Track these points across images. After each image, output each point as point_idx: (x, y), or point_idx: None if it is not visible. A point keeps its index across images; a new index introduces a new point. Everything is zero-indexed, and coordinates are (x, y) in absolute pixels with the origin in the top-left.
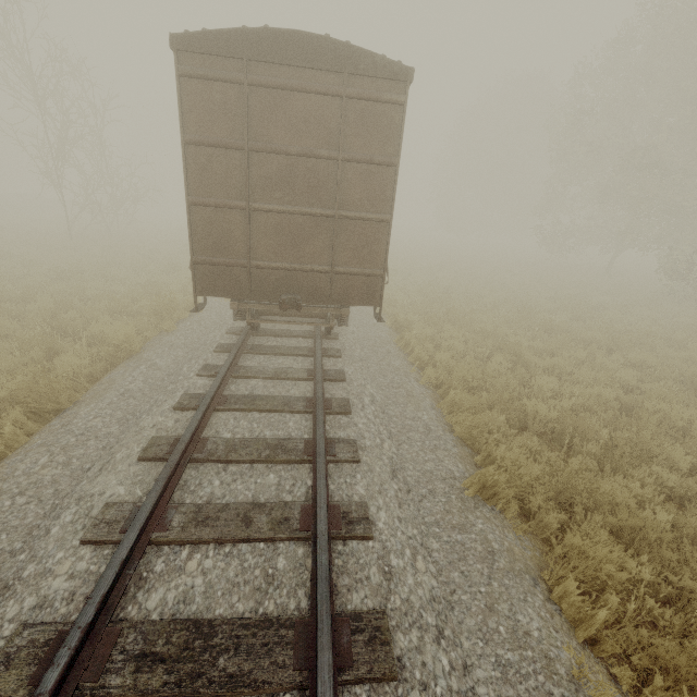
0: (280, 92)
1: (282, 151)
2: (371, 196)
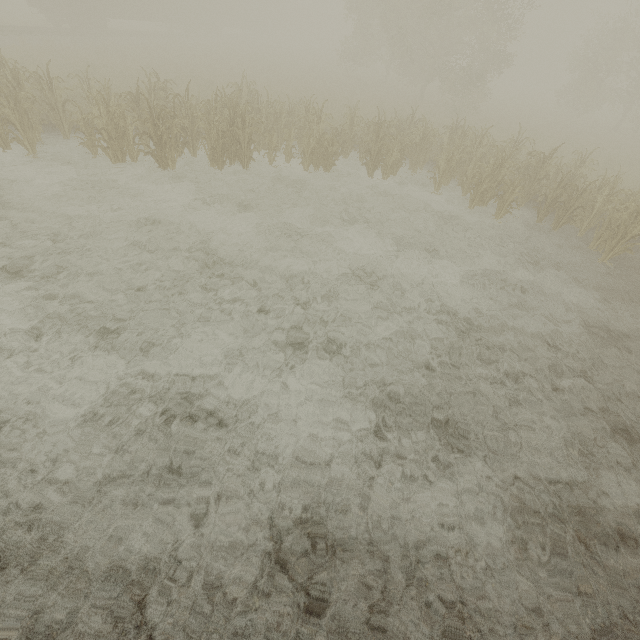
0: None
1: None
2: None
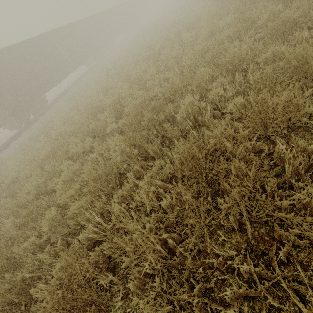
0: None
1: None
2: None
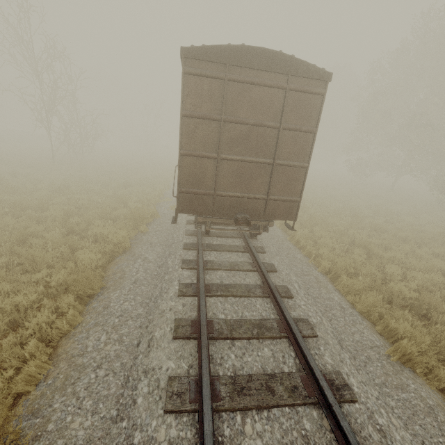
0: (246, 85)
1: (244, 122)
2: (297, 151)
